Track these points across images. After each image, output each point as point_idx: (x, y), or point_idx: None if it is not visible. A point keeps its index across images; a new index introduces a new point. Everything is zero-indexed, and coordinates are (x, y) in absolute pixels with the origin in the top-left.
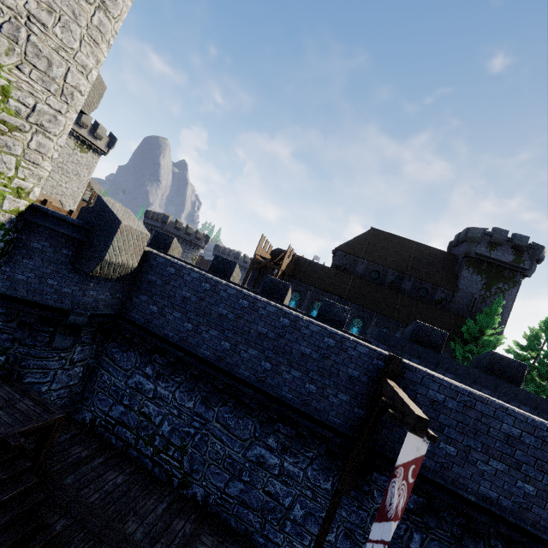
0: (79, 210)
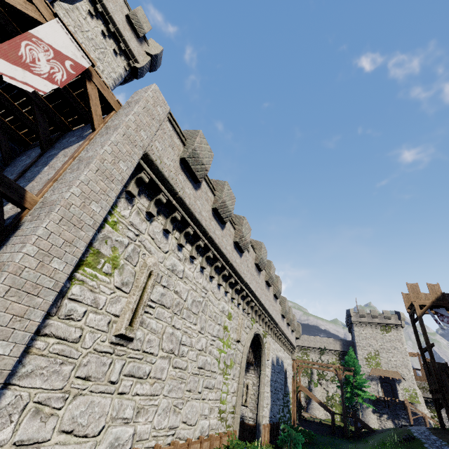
0: (425, 378)
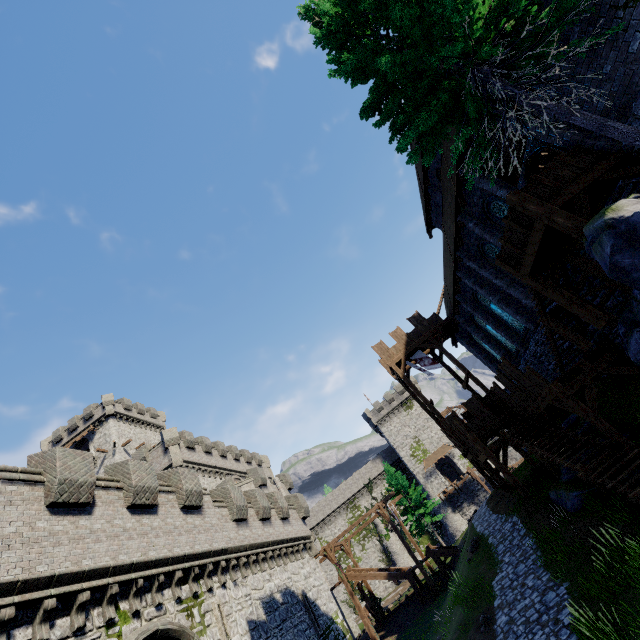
0: None
